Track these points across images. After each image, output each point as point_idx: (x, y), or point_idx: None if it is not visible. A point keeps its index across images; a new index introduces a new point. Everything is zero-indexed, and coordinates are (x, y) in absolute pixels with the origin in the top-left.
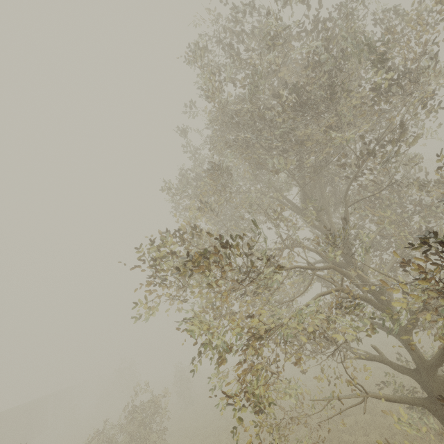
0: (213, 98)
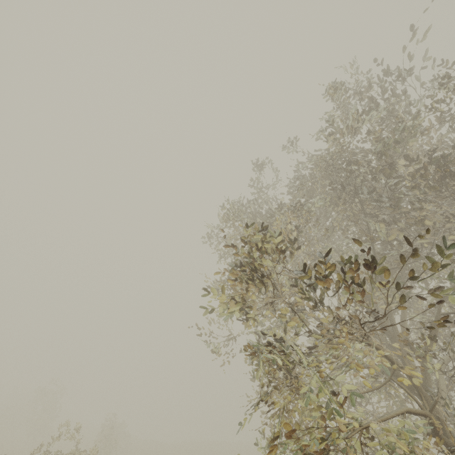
0: (345, 134)
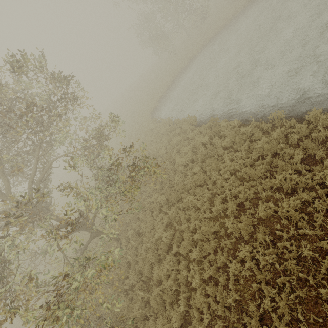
0: None
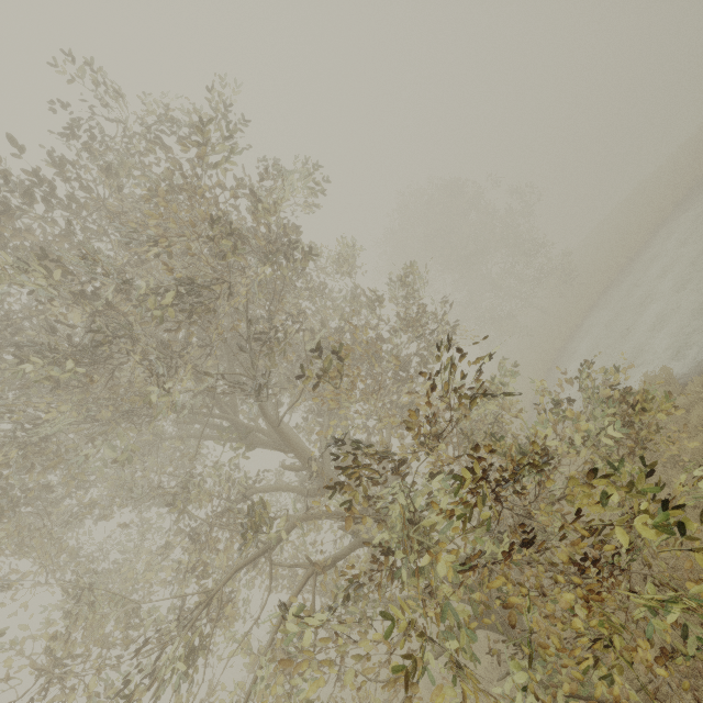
0: None
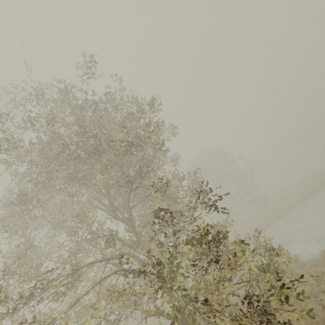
0: (8, 151)
